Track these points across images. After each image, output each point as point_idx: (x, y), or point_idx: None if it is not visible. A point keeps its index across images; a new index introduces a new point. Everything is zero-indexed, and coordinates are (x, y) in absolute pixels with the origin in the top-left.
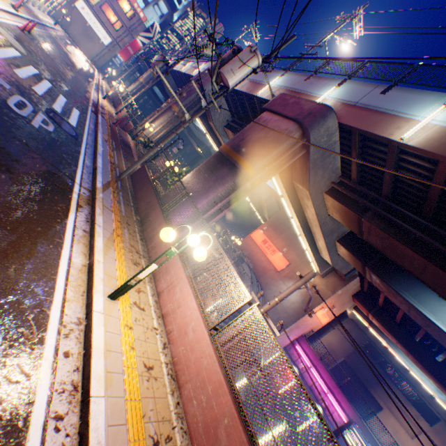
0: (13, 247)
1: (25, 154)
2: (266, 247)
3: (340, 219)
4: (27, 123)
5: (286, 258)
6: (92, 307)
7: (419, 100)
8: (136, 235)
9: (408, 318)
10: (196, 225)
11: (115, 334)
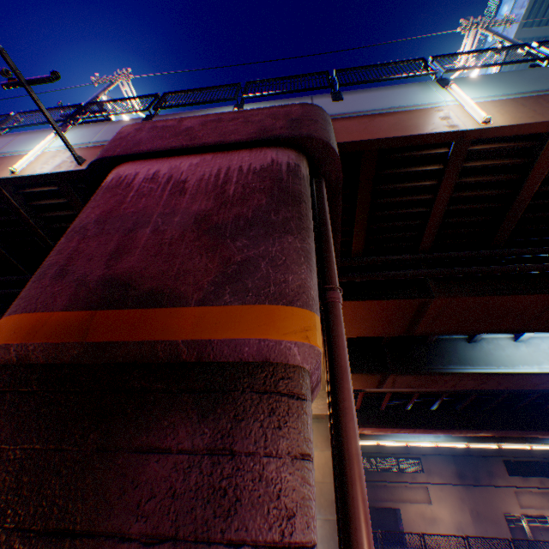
0: None
1: None
2: None
3: (361, 330)
4: None
5: None
6: None
7: (403, 92)
8: None
9: (394, 394)
10: None
11: None
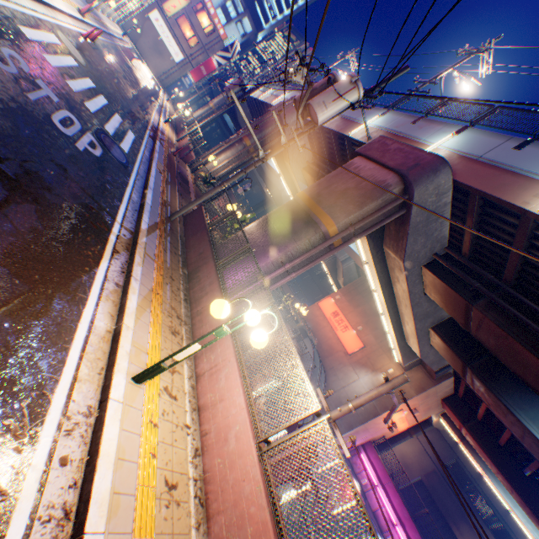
0: (21, 302)
1: (60, 181)
2: (336, 320)
3: (440, 302)
4: (70, 144)
5: (360, 338)
6: (109, 393)
7: None
8: (179, 293)
9: (517, 442)
10: (255, 288)
11: (133, 433)
